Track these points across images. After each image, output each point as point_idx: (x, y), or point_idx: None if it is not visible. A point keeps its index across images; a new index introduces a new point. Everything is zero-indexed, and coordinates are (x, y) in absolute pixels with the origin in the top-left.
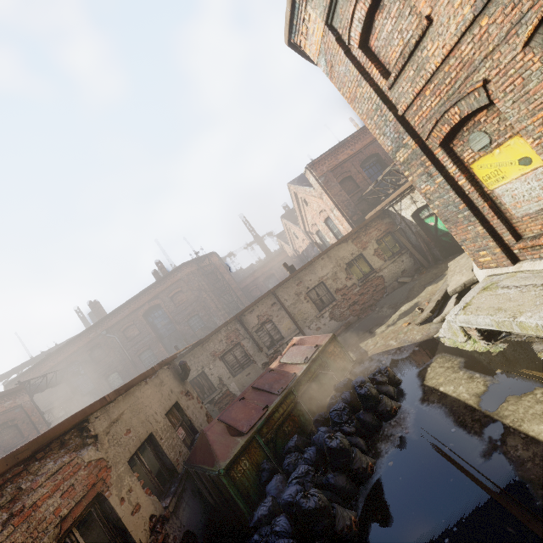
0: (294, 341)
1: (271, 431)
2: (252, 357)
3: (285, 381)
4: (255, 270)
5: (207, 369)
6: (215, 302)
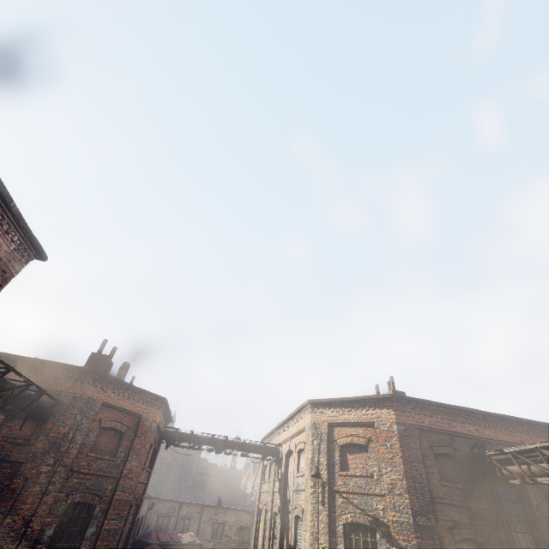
0: (191, 533)
1: (165, 548)
2: (168, 530)
3: (178, 540)
4: (213, 474)
5: (149, 515)
6: (175, 476)
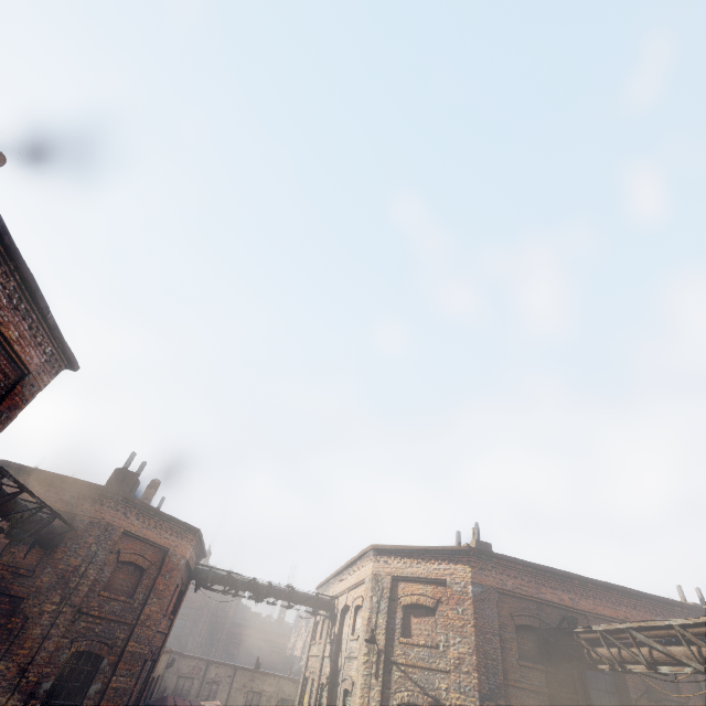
0: (217, 702)
1: None
2: (190, 696)
3: None
4: (255, 626)
5: (167, 674)
6: (205, 625)
